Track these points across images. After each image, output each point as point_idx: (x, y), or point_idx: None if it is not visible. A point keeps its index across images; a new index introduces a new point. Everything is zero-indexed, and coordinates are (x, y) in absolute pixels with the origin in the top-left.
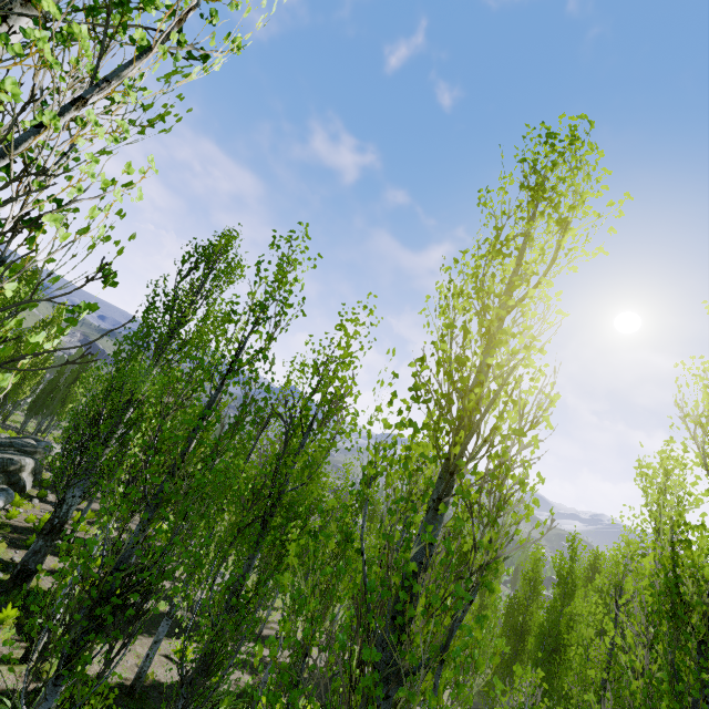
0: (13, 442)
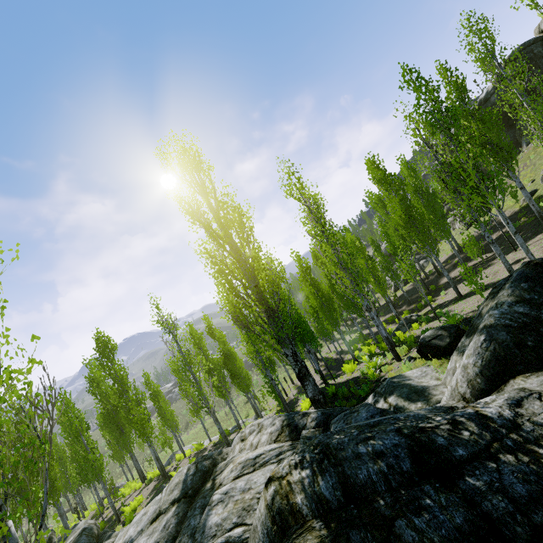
0: None
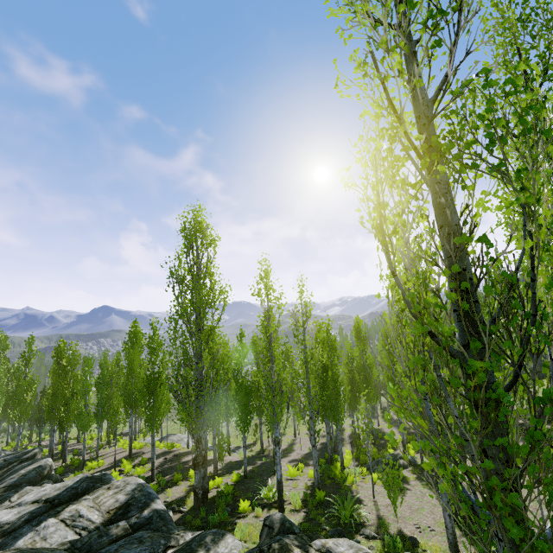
0: (5, 460)
